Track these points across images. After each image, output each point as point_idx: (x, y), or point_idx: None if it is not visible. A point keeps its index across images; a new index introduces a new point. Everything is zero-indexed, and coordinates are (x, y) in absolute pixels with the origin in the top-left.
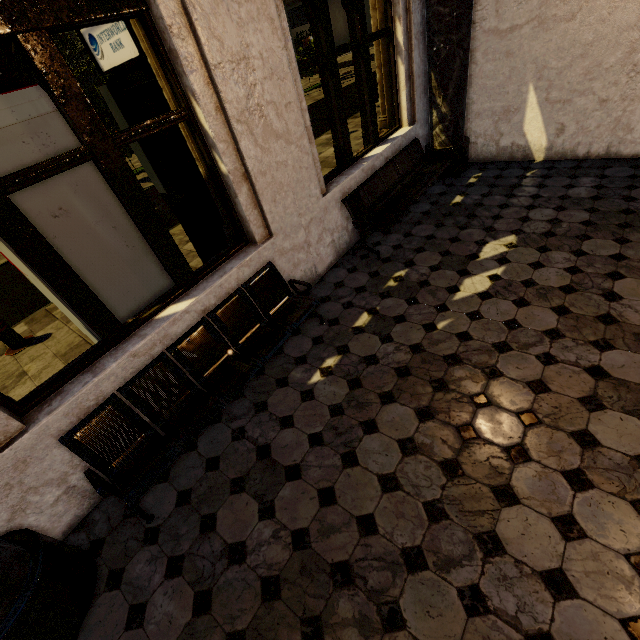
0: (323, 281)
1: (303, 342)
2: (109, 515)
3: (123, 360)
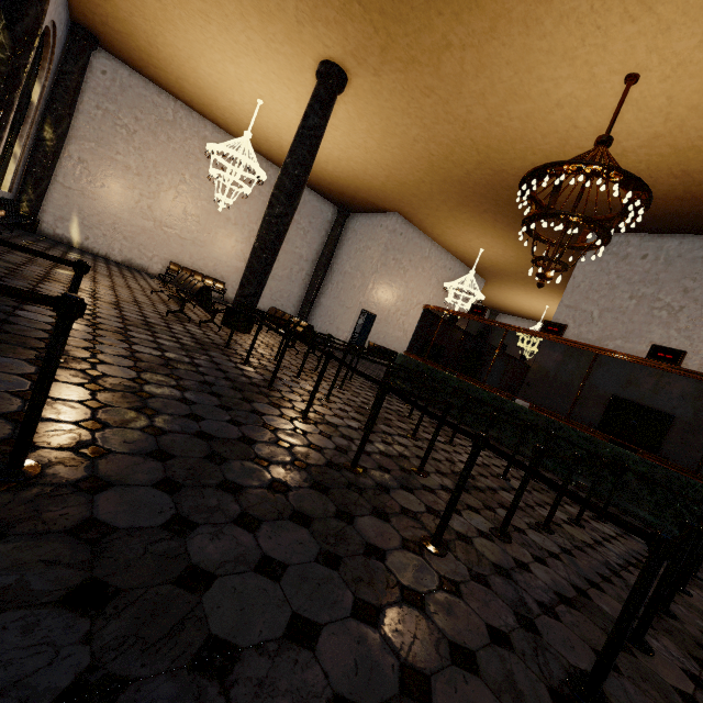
0: None
1: None
2: None
3: None
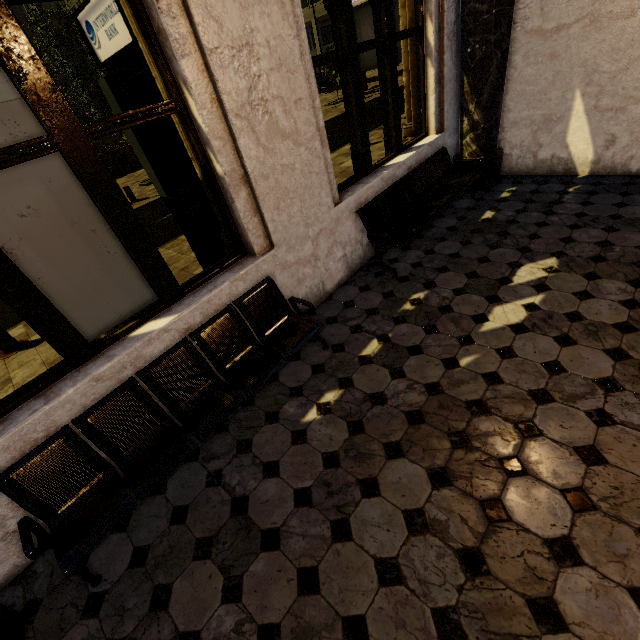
0: (331, 299)
1: (301, 369)
2: (53, 568)
3: (83, 385)
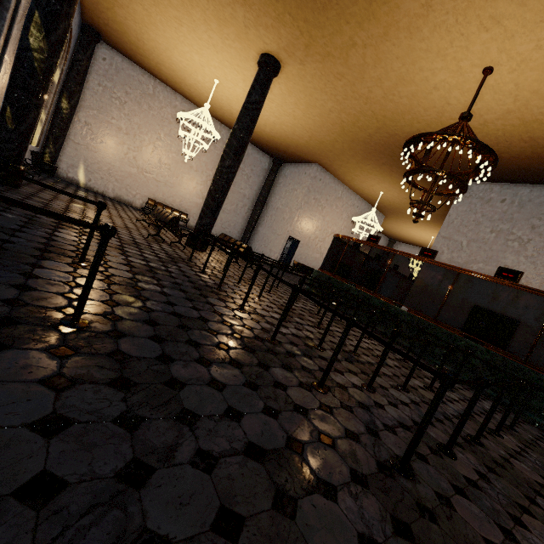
0: None
1: None
2: None
3: None
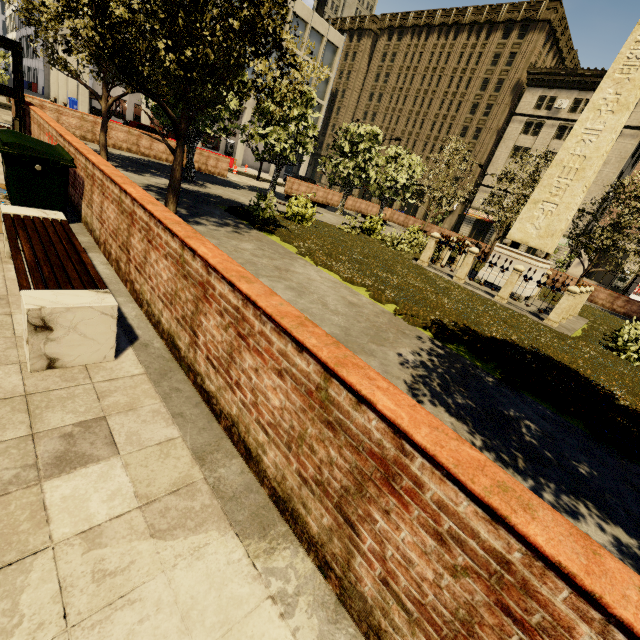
0: None
1: None
2: None
3: None
